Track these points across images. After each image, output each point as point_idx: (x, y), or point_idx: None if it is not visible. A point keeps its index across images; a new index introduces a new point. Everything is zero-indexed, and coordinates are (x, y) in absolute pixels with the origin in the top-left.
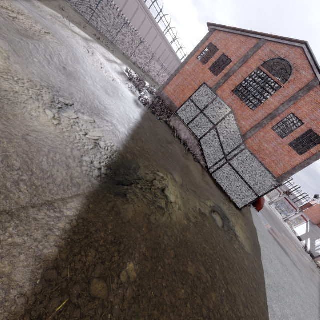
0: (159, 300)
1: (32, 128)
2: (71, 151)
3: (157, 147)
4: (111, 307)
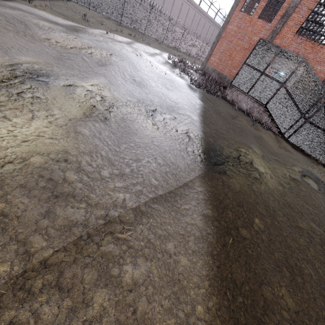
0: (286, 244)
1: (150, 136)
2: (179, 146)
3: (226, 125)
4: (257, 244)
